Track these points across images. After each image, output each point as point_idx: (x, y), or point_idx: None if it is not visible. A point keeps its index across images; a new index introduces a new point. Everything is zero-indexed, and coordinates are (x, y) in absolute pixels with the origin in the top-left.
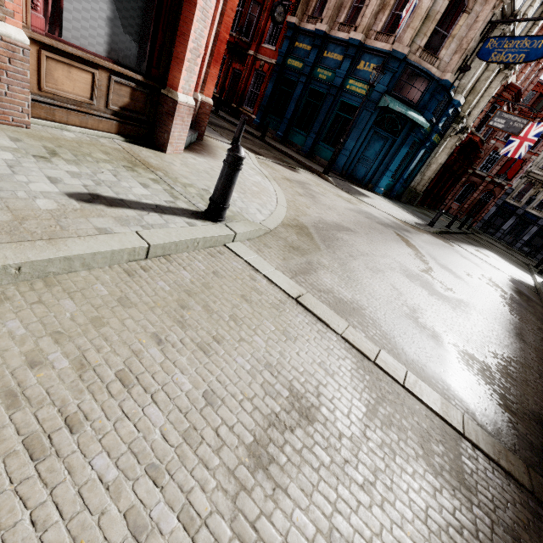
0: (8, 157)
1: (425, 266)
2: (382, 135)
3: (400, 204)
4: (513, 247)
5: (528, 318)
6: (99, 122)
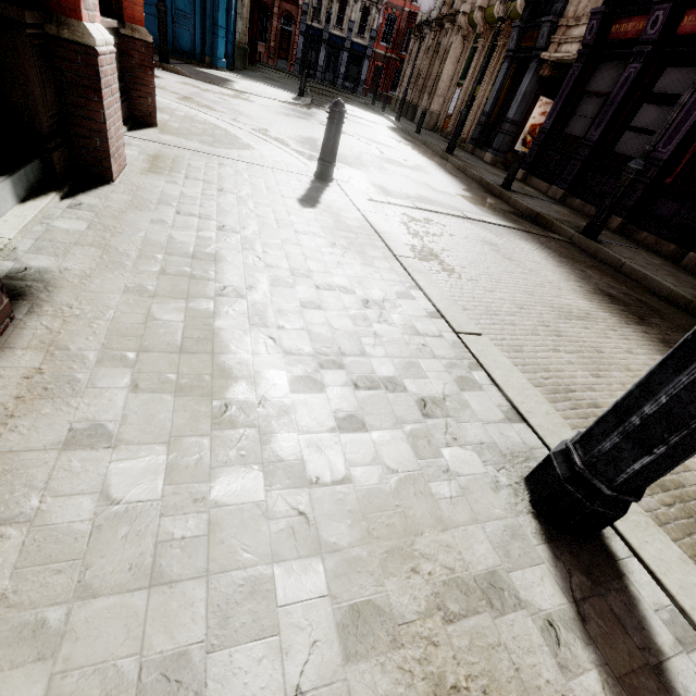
0: (232, 201)
1: (375, 148)
2: None
3: (248, 76)
4: (337, 86)
5: (435, 159)
6: None
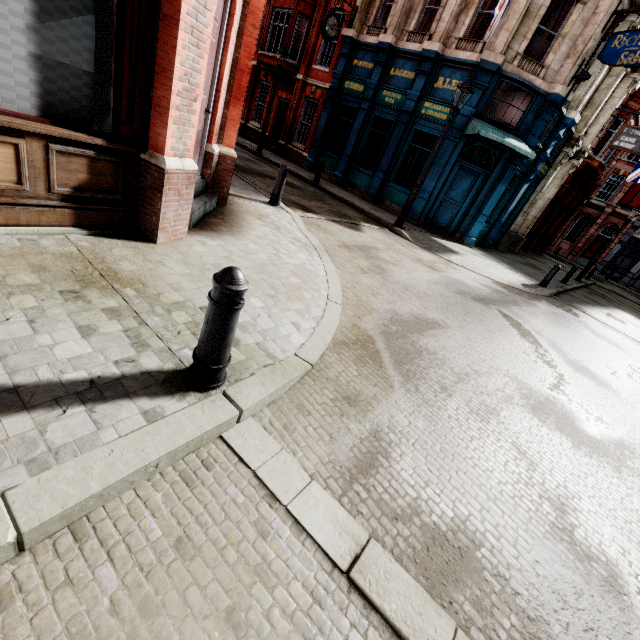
0: None
1: (553, 375)
2: (471, 170)
3: (498, 256)
4: None
5: None
6: (40, 214)
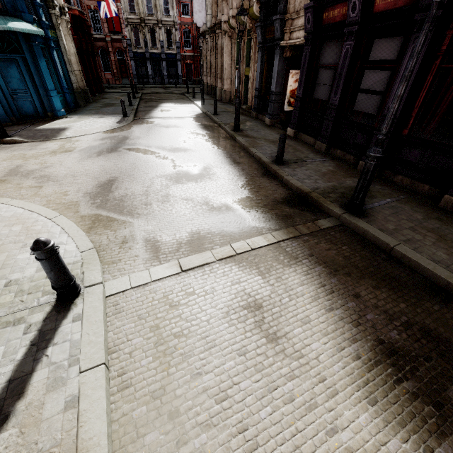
0: None
1: (170, 162)
2: (6, 59)
3: (87, 112)
4: (165, 84)
5: (225, 144)
6: None
